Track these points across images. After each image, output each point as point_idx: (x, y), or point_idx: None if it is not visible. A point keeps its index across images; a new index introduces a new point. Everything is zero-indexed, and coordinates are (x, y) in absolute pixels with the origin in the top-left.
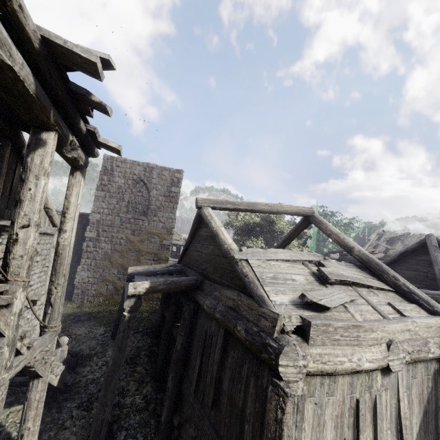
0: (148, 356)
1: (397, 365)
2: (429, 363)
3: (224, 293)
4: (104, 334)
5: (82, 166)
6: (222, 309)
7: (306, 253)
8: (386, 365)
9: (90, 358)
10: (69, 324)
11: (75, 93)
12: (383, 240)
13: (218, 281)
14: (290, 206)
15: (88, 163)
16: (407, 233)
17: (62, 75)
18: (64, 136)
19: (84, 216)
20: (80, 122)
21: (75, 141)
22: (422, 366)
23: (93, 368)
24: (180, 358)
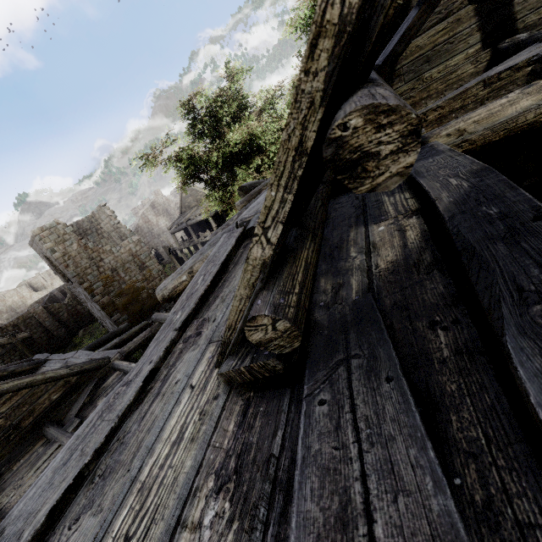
0: None
1: None
2: None
3: None
4: None
5: None
6: None
7: None
8: None
9: None
10: None
11: None
12: None
13: None
14: None
15: None
16: None
17: None
18: None
19: None
20: None
21: None
22: None
23: None
24: None
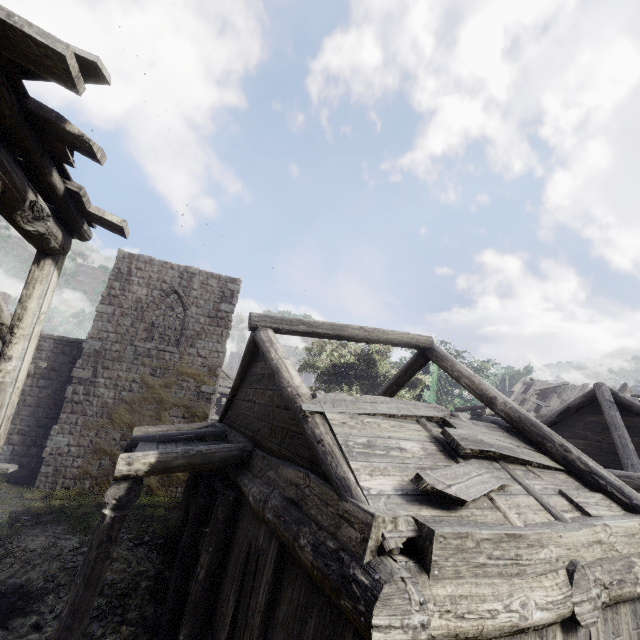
0: (153, 590)
1: (589, 612)
2: (637, 603)
3: (283, 473)
4: (79, 549)
5: (56, 249)
6: (277, 502)
7: (423, 404)
8: (570, 613)
9: (42, 597)
10: (18, 529)
11: (38, 117)
12: (533, 392)
13: (275, 452)
14: (397, 332)
15: (69, 248)
16: (564, 383)
17: (15, 85)
18: (17, 191)
19: (77, 344)
20: (51, 174)
21: (43, 205)
22: (627, 611)
23: (43, 617)
24: (202, 597)
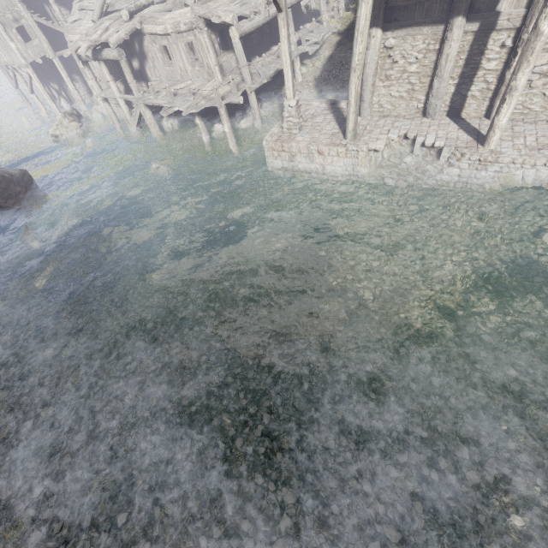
0: None
1: None
2: None
3: None
4: None
5: None
6: None
7: None
8: None
9: None
10: None
11: None
12: None
13: None
14: None
15: None
16: None
17: None
18: None
19: None
20: None
21: None
22: None
23: None
24: None
